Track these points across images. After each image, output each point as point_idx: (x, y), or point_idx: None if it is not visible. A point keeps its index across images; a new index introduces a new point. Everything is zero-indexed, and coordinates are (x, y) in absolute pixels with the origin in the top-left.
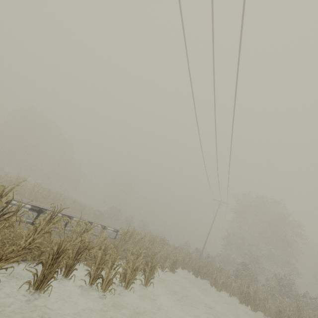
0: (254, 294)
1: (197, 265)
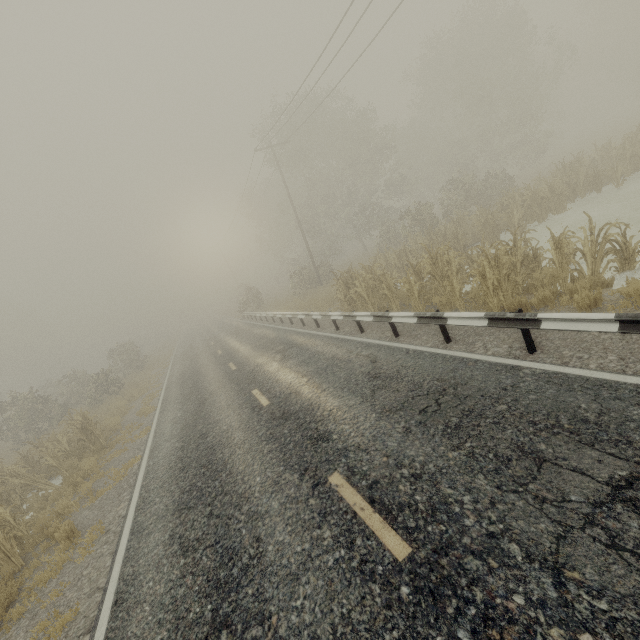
0: (550, 193)
1: (456, 241)
